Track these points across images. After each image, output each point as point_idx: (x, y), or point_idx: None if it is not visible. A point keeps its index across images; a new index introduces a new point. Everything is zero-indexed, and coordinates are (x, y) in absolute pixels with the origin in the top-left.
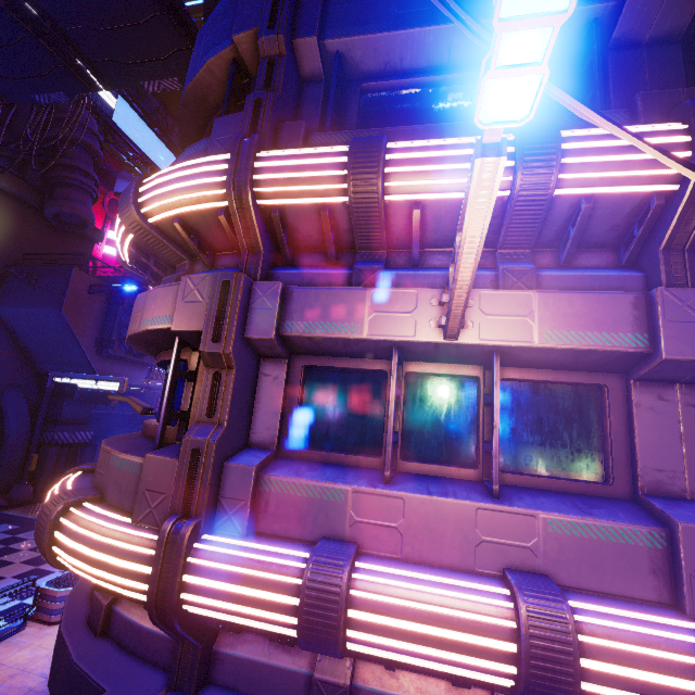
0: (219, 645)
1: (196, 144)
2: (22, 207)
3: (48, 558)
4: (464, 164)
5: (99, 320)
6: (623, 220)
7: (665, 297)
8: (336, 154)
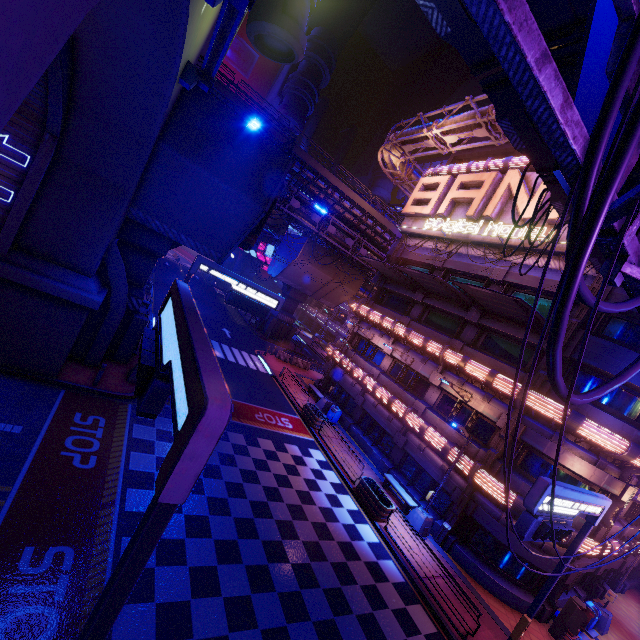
0: None
1: None
2: None
3: None
4: None
5: None
6: None
7: None
8: None
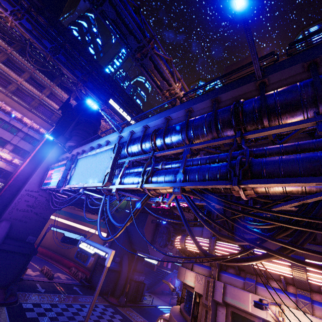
0: None
1: (198, 227)
2: None
3: None
4: (275, 264)
5: (153, 232)
6: None
7: None
8: (236, 249)
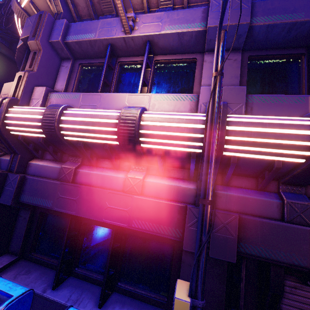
0: (31, 161)
1: None
2: (10, 62)
3: None
4: None
5: None
6: None
7: (213, 3)
8: None
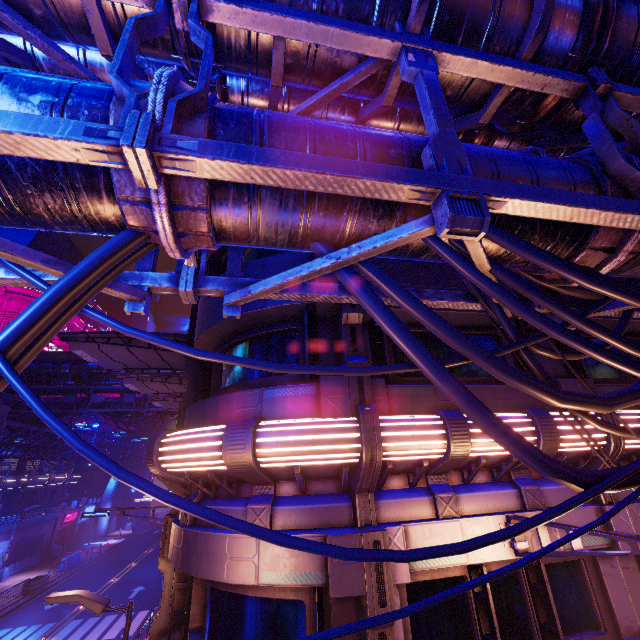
0: None
1: (292, 387)
2: None
3: None
4: None
5: None
6: (573, 456)
7: None
8: (435, 426)
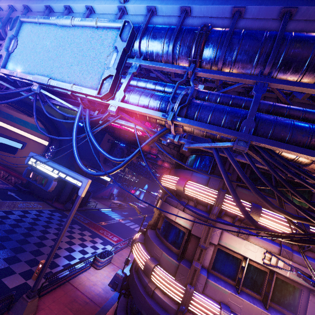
0: (185, 314)
1: (202, 174)
2: None
3: (149, 277)
4: (281, 226)
5: (107, 151)
6: None
7: None
8: (247, 206)
